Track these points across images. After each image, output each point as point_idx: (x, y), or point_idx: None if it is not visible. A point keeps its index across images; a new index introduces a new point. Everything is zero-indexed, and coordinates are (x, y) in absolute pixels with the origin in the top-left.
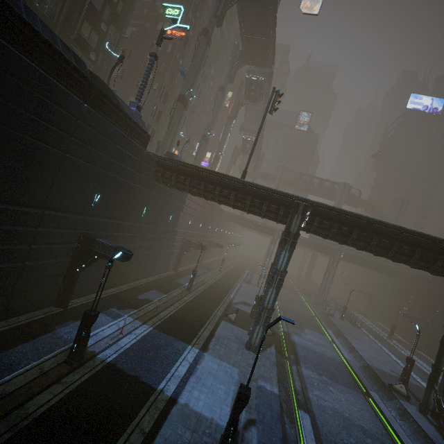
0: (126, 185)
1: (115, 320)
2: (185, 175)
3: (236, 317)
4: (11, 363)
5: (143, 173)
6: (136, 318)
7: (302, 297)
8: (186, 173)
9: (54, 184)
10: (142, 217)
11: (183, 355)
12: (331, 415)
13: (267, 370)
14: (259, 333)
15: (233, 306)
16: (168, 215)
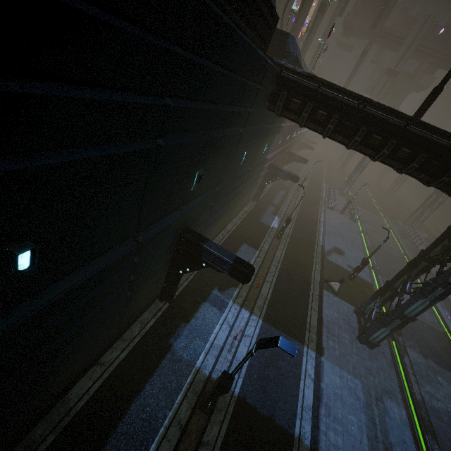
0: (233, 139)
1: (223, 314)
2: (329, 107)
3: (340, 288)
4: (148, 418)
5: (256, 106)
6: (241, 305)
7: (384, 220)
8: (332, 106)
9: (145, 197)
10: (239, 166)
11: (303, 367)
12: (447, 422)
13: (387, 376)
14: (383, 334)
15: (327, 260)
16: (263, 146)
